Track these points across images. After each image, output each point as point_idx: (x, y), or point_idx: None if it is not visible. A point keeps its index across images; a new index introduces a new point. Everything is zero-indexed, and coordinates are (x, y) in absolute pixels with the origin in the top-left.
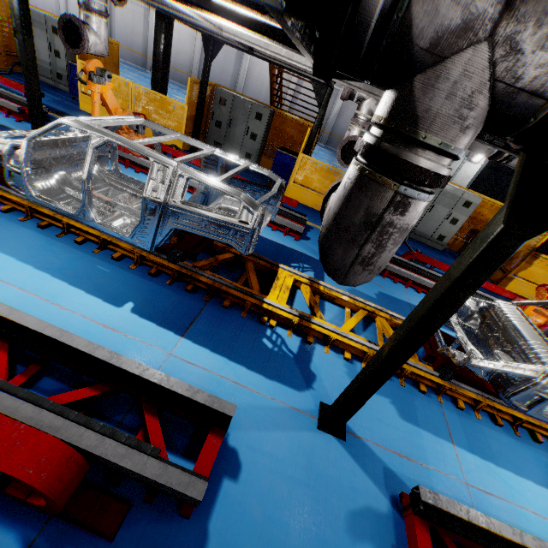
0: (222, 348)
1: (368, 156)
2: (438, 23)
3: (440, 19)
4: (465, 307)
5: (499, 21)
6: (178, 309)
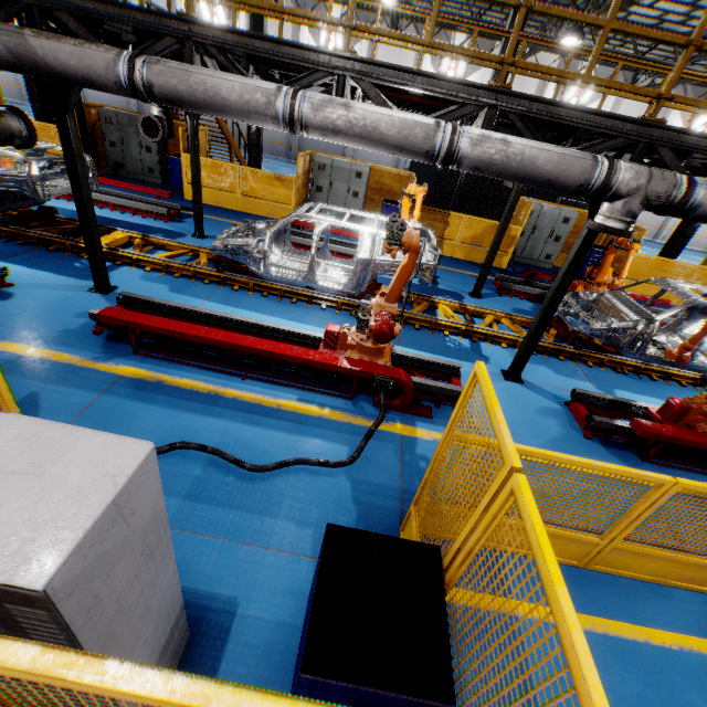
0: (33, 265)
1: None
2: None
3: None
4: (252, 227)
5: None
6: (7, 251)
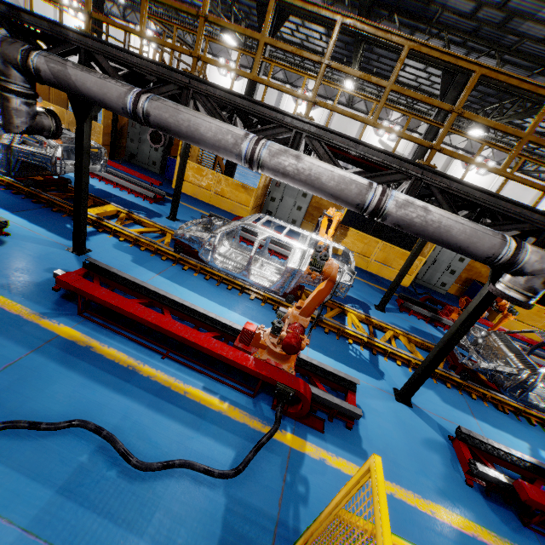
0: (34, 221)
1: None
2: None
3: None
4: (211, 223)
5: (2, 48)
6: (19, 206)
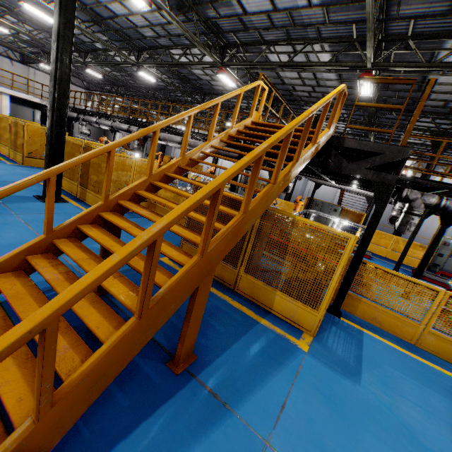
0: None
1: (405, 212)
2: (412, 197)
3: (412, 197)
4: None
5: (420, 197)
6: None
